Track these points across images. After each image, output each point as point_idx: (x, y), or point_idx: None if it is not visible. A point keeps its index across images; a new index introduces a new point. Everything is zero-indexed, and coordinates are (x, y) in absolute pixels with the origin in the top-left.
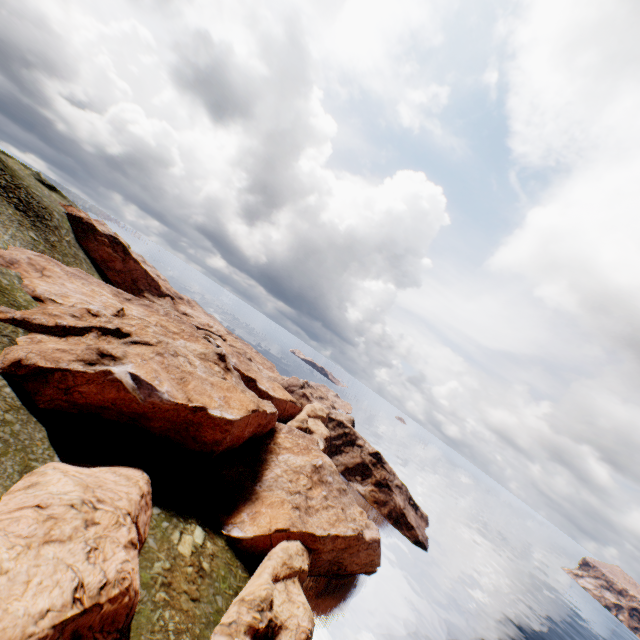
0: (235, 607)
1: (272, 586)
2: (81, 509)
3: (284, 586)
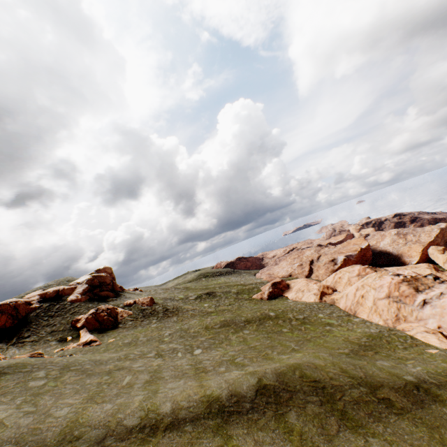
0: (445, 264)
1: (445, 254)
2: (399, 269)
3: (446, 253)
